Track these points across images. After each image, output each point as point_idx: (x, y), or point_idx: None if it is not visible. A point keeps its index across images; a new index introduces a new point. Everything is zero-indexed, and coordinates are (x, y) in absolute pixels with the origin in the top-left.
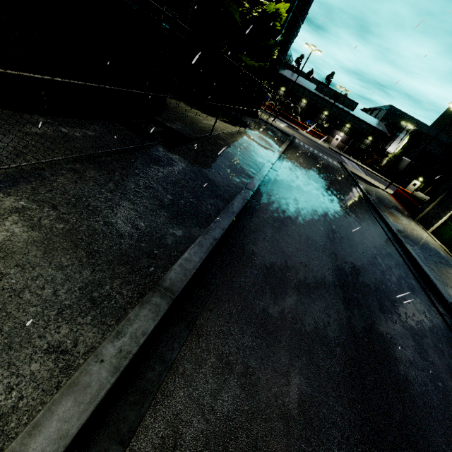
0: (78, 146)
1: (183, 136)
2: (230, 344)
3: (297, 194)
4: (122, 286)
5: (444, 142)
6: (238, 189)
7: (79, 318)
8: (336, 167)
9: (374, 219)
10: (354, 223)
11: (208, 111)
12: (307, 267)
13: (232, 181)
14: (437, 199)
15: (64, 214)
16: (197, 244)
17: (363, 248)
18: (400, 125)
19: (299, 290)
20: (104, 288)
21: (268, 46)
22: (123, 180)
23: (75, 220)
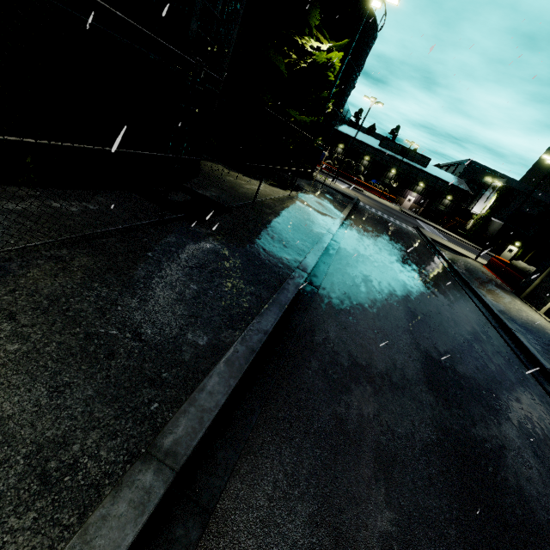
0: (71, 225)
1: (219, 205)
2: (273, 546)
3: (367, 272)
4: (101, 442)
5: (541, 199)
6: (289, 270)
7: (12, 517)
8: (412, 234)
9: (469, 300)
10: (445, 307)
11: (252, 173)
12: (389, 381)
13: (281, 259)
14: (546, 270)
15: (25, 327)
16: (225, 361)
17: (462, 343)
18: (483, 181)
19: (381, 423)
20: (69, 450)
21: (321, 100)
22: (128, 268)
23: (40, 336)
